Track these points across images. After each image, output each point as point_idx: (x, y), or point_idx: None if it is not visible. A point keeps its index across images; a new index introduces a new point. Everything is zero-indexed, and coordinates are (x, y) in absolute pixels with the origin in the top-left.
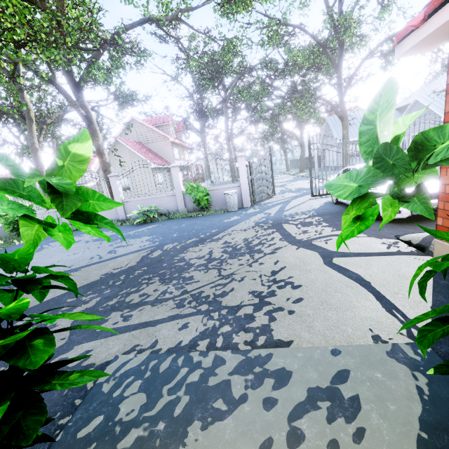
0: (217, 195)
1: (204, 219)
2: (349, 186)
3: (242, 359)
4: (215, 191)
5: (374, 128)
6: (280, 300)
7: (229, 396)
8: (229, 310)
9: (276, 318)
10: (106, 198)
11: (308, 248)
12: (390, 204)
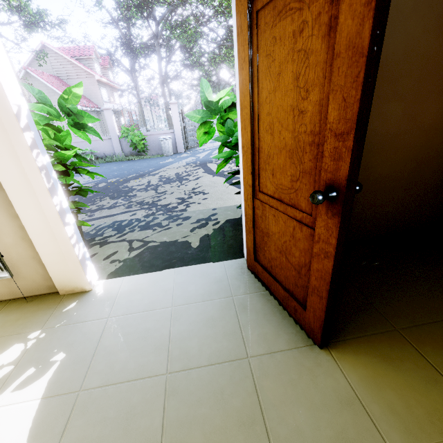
0: (152, 140)
1: (142, 162)
2: (197, 116)
3: (168, 216)
4: (150, 137)
5: (205, 94)
6: (195, 200)
7: (161, 225)
8: (163, 206)
9: (190, 206)
10: (93, 117)
11: (220, 176)
12: (220, 127)
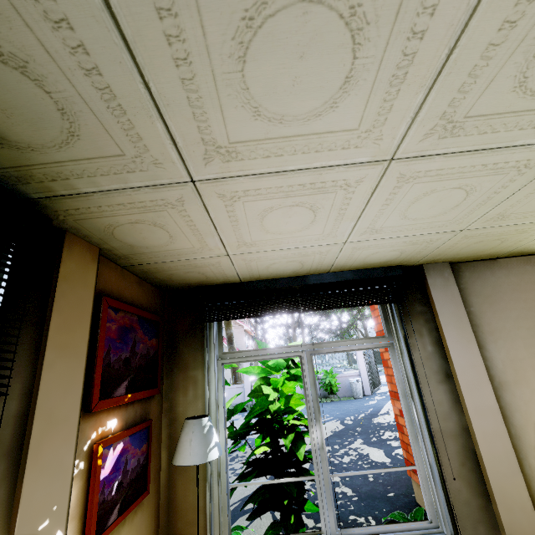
0: (339, 382)
1: (342, 403)
2: None
3: None
4: (337, 379)
5: None
6: None
7: None
8: None
9: None
10: None
11: None
12: None
